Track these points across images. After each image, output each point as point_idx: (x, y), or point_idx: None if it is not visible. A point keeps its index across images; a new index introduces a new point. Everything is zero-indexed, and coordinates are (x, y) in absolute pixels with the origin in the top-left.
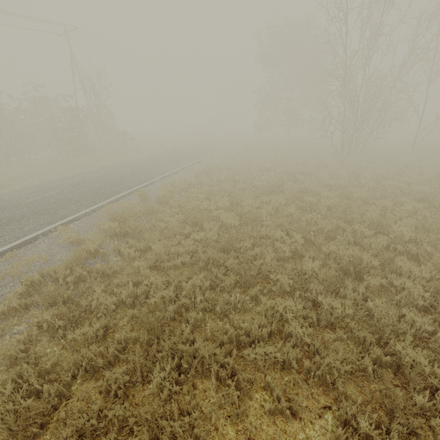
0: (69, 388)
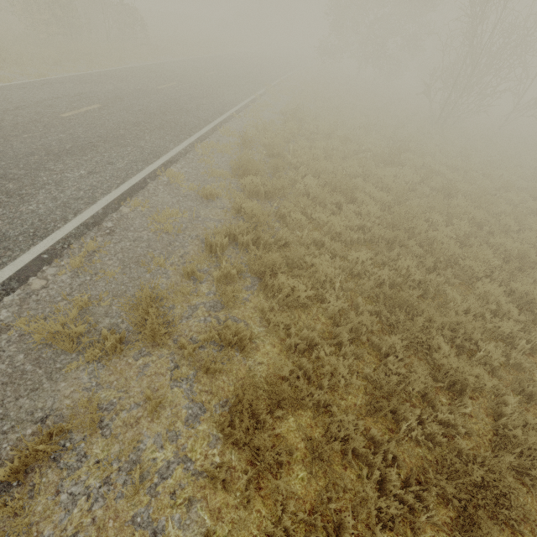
0: (339, 351)
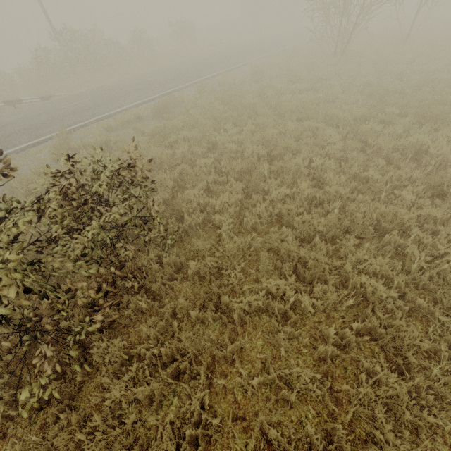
0: None
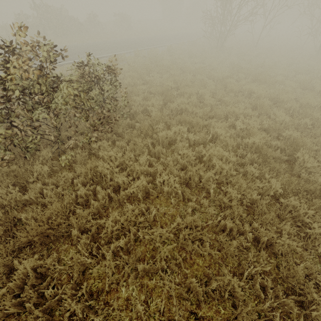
0: None
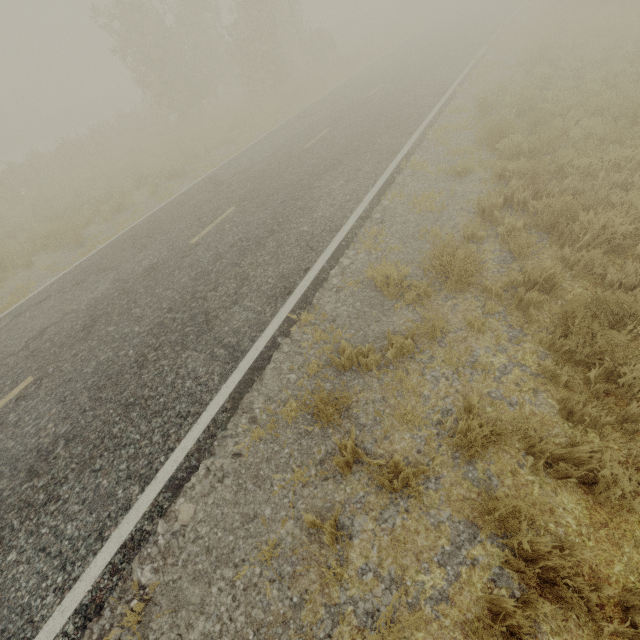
0: None
